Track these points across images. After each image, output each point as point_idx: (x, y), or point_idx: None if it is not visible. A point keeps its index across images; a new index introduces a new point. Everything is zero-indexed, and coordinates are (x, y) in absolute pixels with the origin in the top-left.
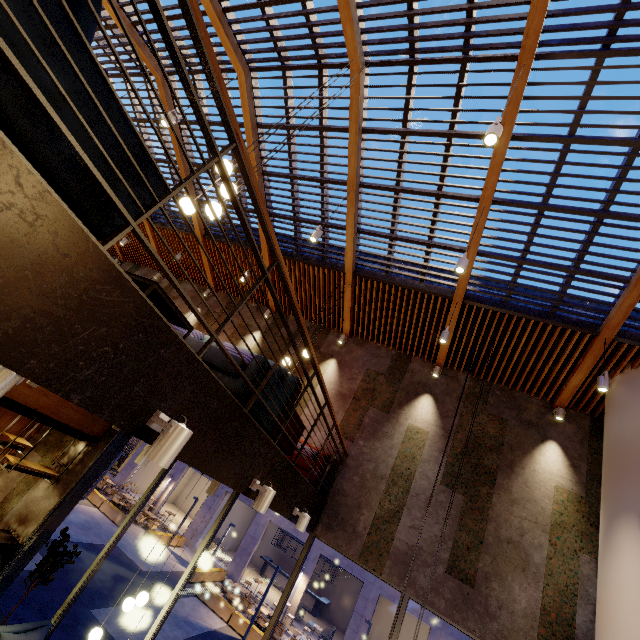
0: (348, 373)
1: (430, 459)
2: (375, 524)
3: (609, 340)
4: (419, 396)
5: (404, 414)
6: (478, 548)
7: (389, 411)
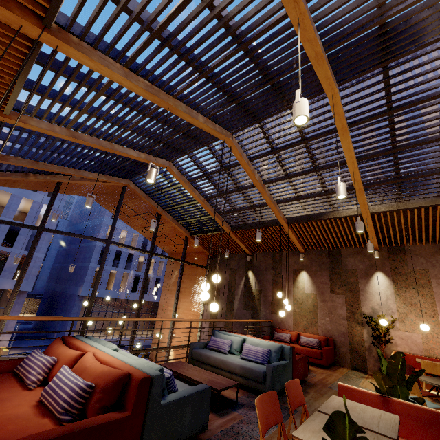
0: None
1: None
2: None
3: None
4: None
5: None
6: None
7: None
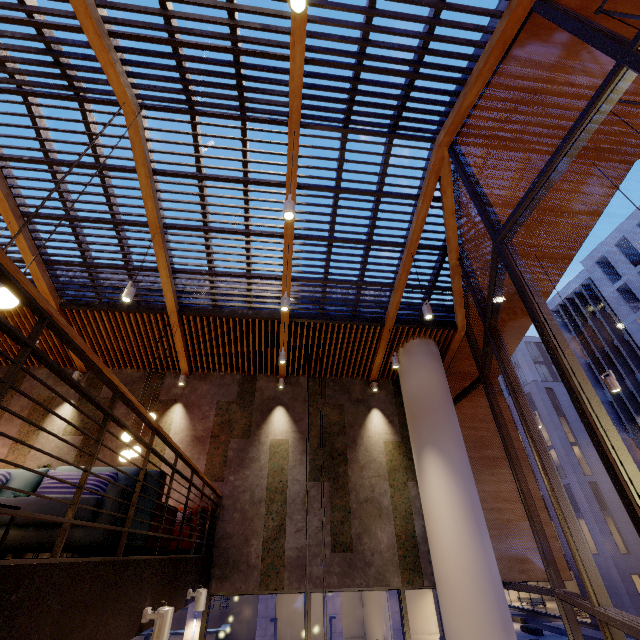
0: (199, 413)
1: (296, 464)
2: (266, 548)
3: (391, 328)
4: (272, 411)
5: (264, 433)
6: (348, 518)
7: (250, 436)
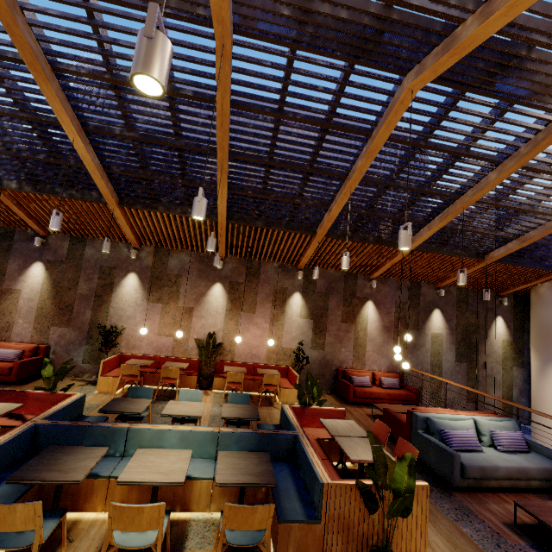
0: (384, 309)
1: (447, 350)
2: (431, 397)
3: None
4: (432, 312)
5: (427, 327)
6: (477, 385)
7: (418, 329)
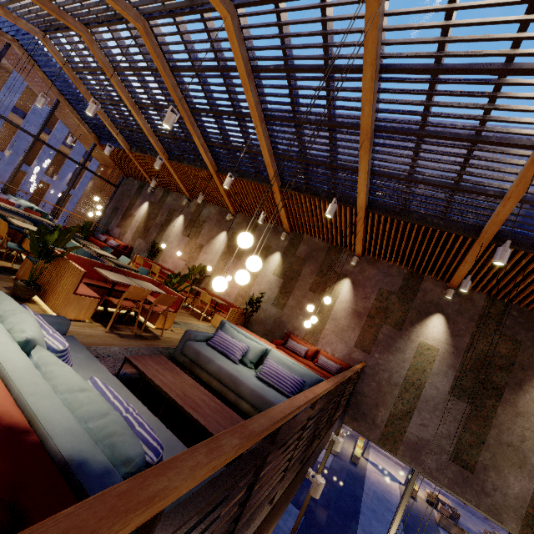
0: (362, 292)
1: (439, 373)
2: (390, 419)
3: None
4: (430, 315)
5: (415, 332)
6: (479, 446)
7: (401, 329)
